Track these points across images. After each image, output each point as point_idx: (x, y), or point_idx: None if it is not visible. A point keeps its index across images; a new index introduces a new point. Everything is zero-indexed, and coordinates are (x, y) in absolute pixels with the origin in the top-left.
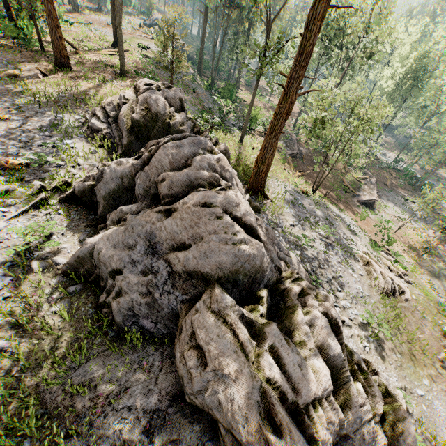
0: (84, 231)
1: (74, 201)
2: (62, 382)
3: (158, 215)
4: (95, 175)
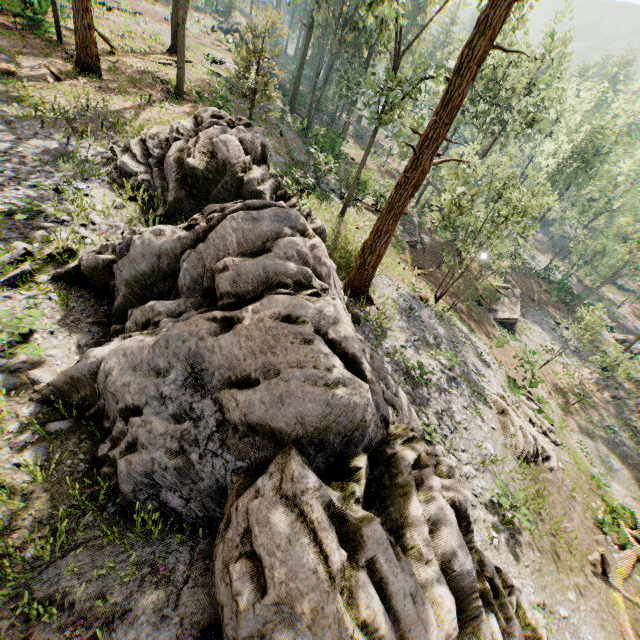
0: (88, 330)
1: (77, 281)
2: (14, 594)
3: (211, 325)
4: (116, 245)
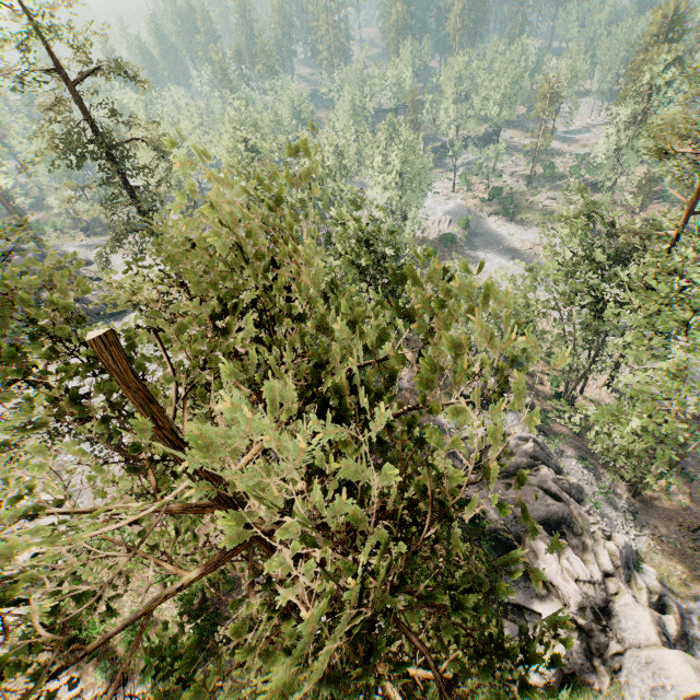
0: None
1: None
2: None
3: None
4: None
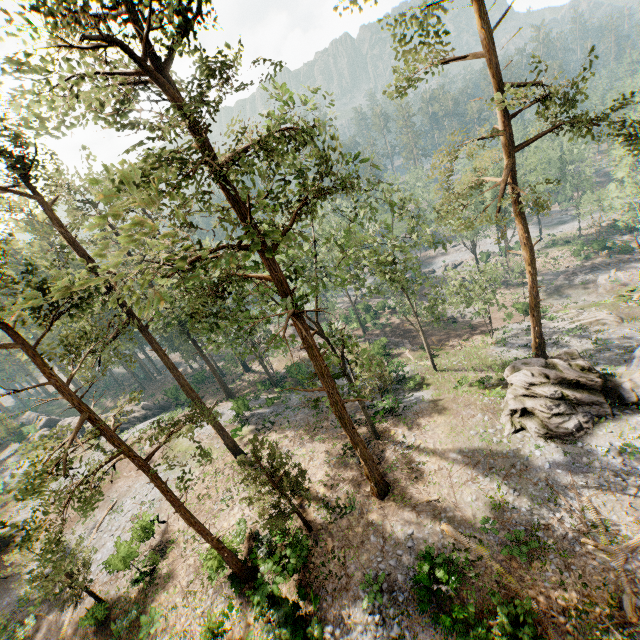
0: None
1: None
2: None
3: None
4: None
